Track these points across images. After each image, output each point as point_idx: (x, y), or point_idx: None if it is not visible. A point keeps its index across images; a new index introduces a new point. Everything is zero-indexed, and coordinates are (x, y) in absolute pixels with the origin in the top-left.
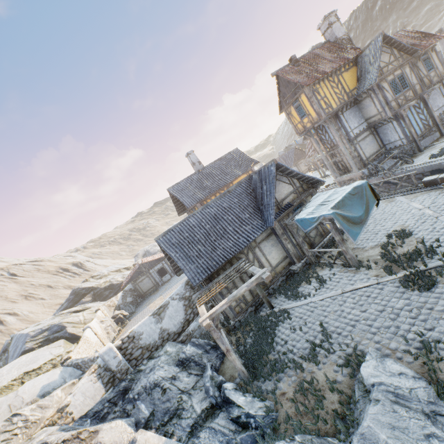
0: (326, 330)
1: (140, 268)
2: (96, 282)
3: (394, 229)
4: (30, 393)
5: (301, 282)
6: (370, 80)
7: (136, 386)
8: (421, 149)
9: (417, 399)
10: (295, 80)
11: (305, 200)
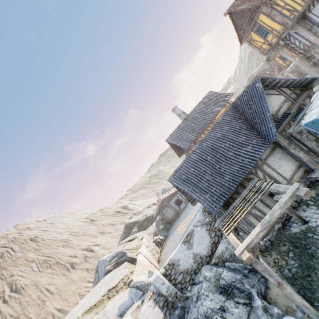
0: None
1: (162, 203)
2: (137, 217)
3: None
4: (112, 313)
5: None
6: None
7: (188, 315)
8: None
9: None
10: (249, 6)
11: (303, 104)
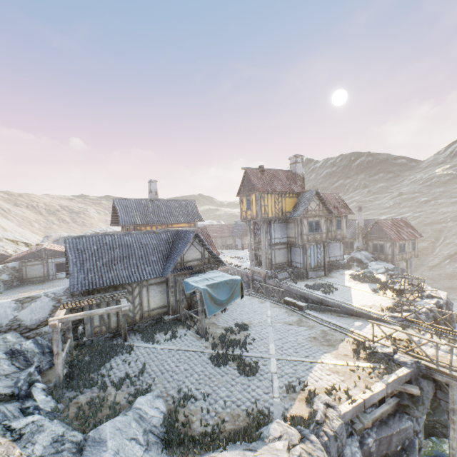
0: (145, 370)
1: (40, 252)
2: None
3: (245, 321)
4: None
5: (162, 330)
6: (298, 213)
7: None
8: (308, 277)
9: (150, 422)
10: (254, 183)
11: (205, 270)
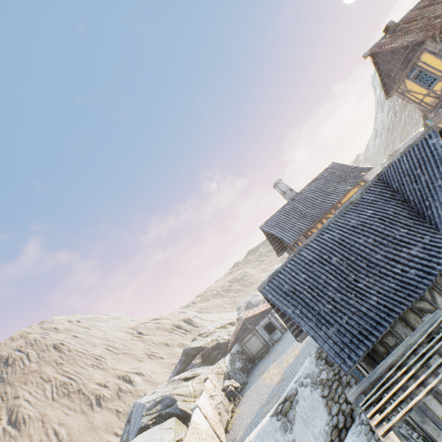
0: None
1: (244, 325)
2: (203, 341)
3: None
4: None
5: None
6: None
7: None
8: None
9: None
10: (405, 43)
11: None
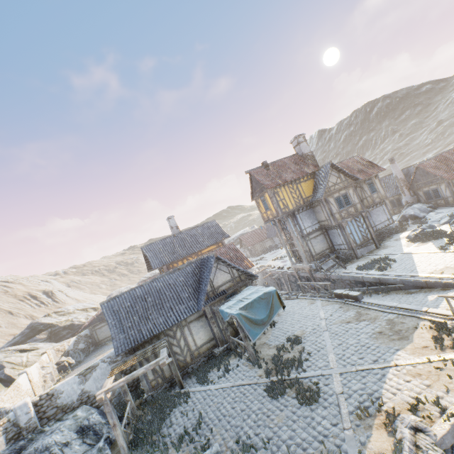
0: (202, 420)
1: (102, 314)
2: (57, 319)
3: (297, 332)
4: None
5: (214, 366)
6: (319, 193)
7: (31, 446)
8: (357, 257)
9: None
10: (262, 182)
11: (239, 290)
